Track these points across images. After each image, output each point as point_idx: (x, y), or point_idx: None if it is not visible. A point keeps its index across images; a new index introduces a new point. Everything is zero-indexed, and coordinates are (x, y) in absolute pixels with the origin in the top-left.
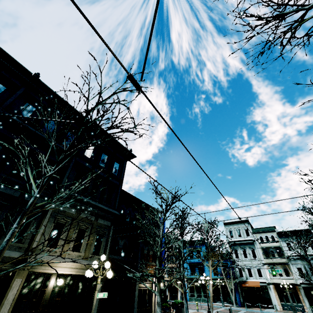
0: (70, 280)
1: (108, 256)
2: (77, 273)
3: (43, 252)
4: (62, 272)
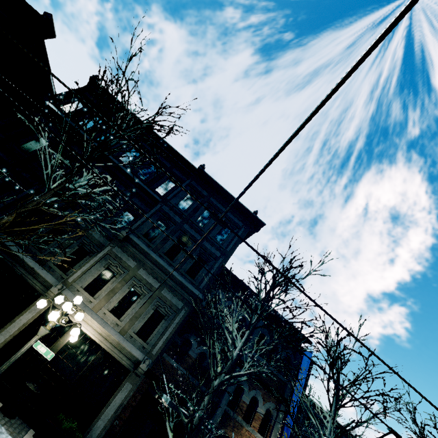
0: (91, 348)
1: (159, 352)
2: (100, 343)
3: (78, 293)
4: (83, 328)
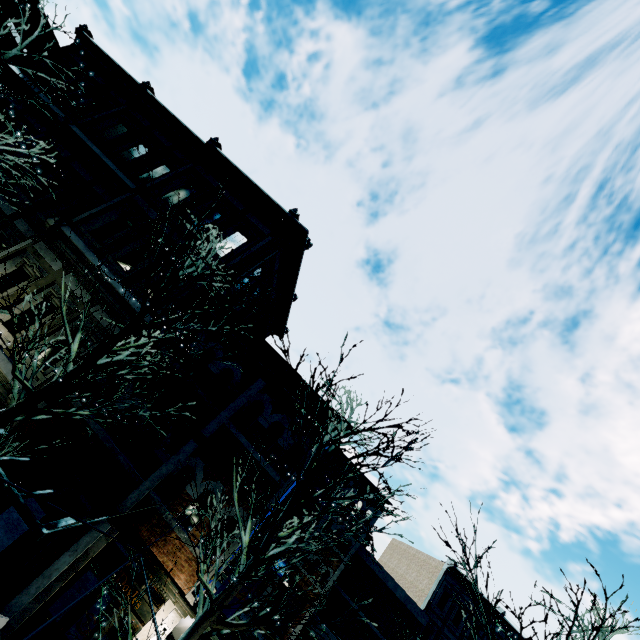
0: None
1: None
2: None
3: None
4: None
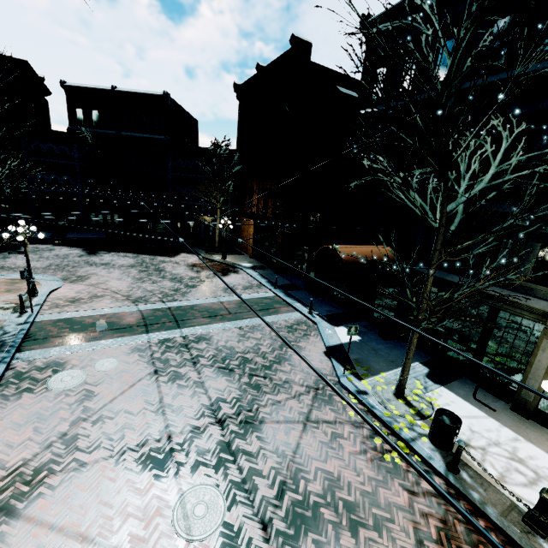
0: None
1: None
2: None
3: None
4: None
